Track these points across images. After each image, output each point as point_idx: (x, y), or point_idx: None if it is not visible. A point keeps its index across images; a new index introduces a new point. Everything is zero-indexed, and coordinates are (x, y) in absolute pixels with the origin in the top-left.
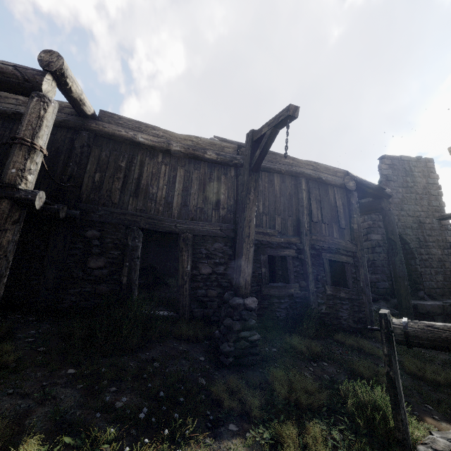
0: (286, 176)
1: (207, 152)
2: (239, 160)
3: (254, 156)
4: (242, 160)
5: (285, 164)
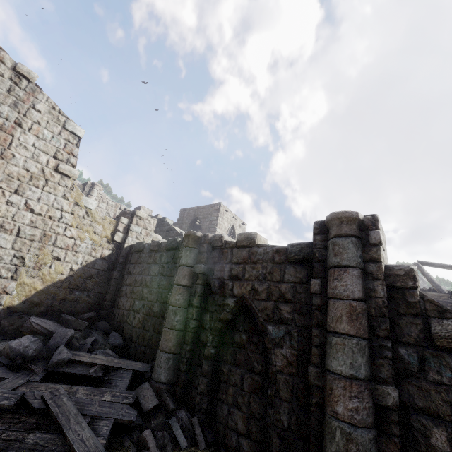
0: None
1: None
2: None
3: None
4: None
5: None
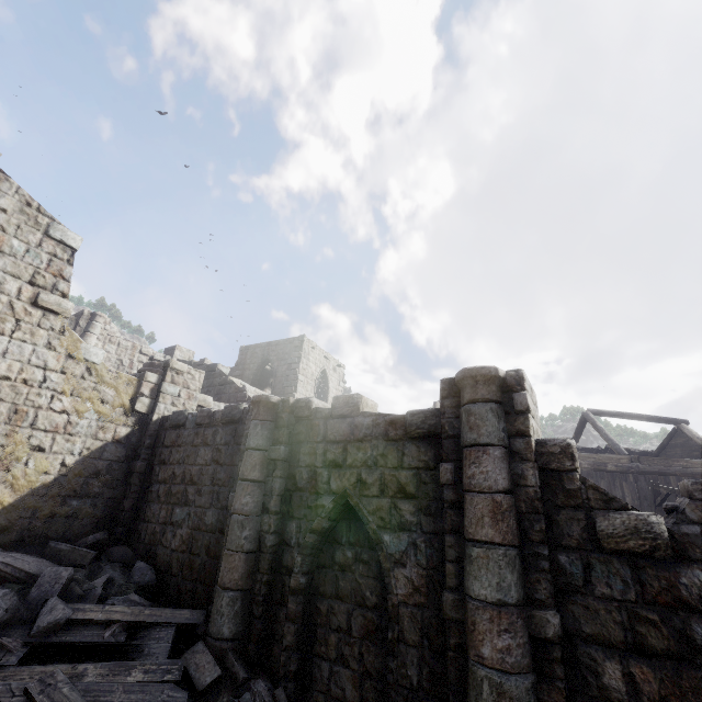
0: (682, 477)
1: (608, 466)
2: (635, 469)
3: (657, 499)
4: (637, 468)
5: (679, 467)
